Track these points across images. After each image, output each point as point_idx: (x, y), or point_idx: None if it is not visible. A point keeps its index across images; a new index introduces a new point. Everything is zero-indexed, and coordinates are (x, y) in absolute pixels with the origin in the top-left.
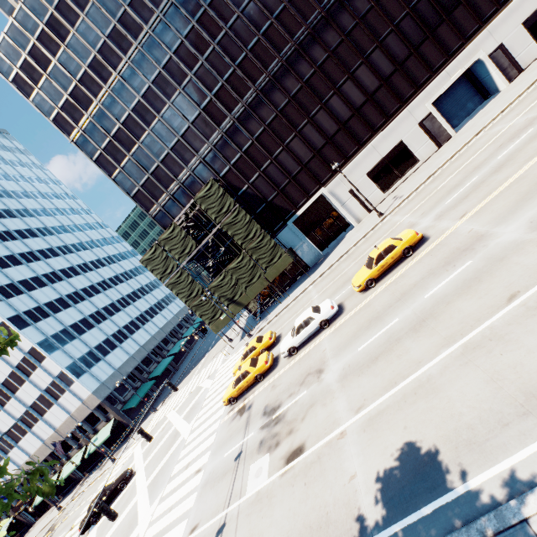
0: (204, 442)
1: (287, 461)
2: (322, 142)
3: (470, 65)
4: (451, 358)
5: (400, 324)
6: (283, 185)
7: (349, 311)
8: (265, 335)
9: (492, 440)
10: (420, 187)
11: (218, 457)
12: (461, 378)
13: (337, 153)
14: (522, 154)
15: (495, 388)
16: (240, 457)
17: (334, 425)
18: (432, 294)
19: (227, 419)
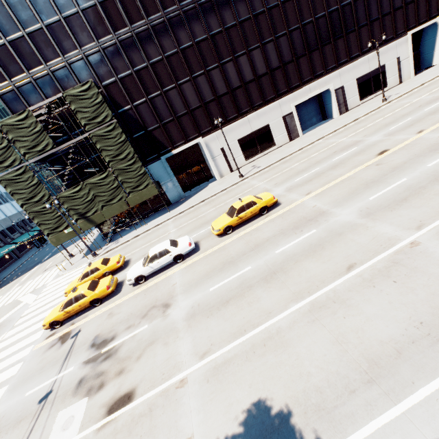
0: (2, 373)
1: (109, 410)
2: (211, 97)
3: (324, 90)
4: (300, 314)
5: (253, 272)
6: (166, 120)
7: (204, 251)
8: (113, 258)
9: (341, 408)
10: (275, 164)
11: (16, 396)
12: (309, 336)
13: (220, 112)
14: (350, 162)
15: (341, 351)
16: (47, 399)
17: (174, 370)
18: (283, 250)
19: (43, 346)
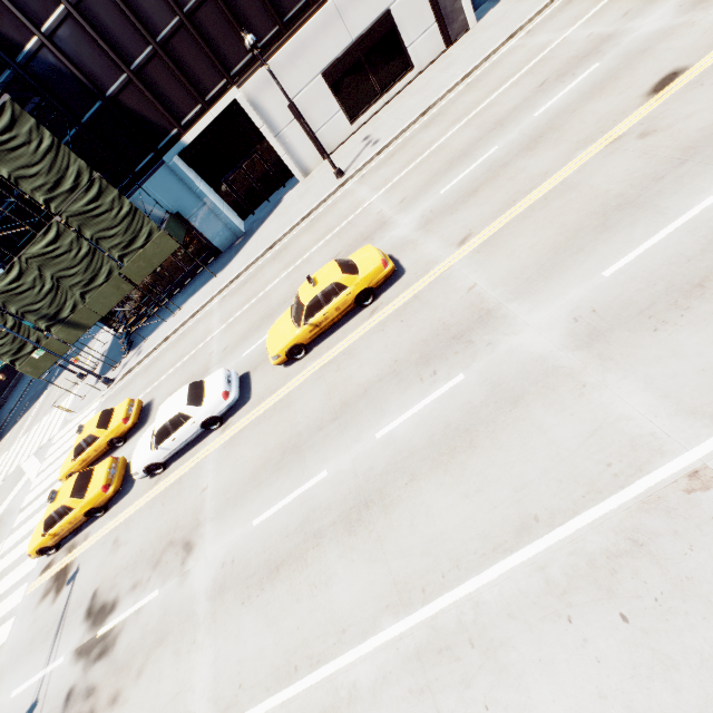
0: None
1: None
2: None
3: None
4: (398, 658)
5: (328, 491)
6: (139, 58)
7: (257, 403)
8: (118, 409)
9: None
10: (408, 131)
11: (2, 694)
12: None
13: (263, 2)
14: (576, 123)
15: None
16: None
17: None
18: (390, 434)
19: (37, 591)
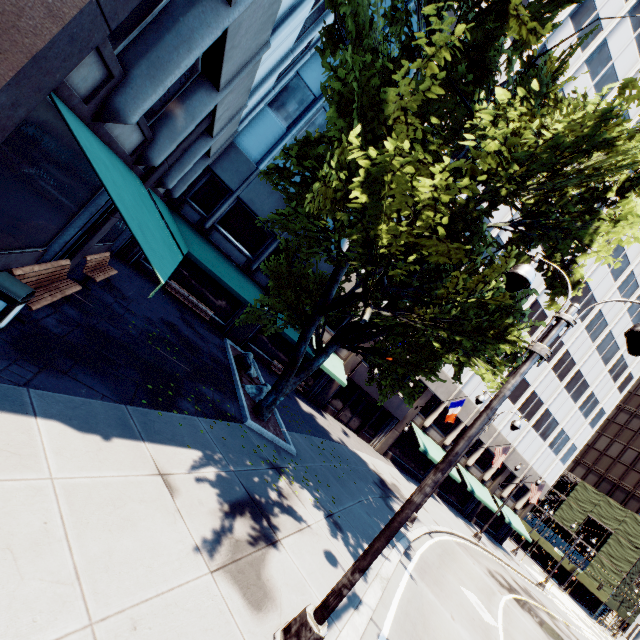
0: None
1: None
2: None
3: None
4: None
5: None
6: None
7: None
8: None
9: None
10: None
11: None
12: None
13: None
14: None
15: None
16: None
17: None
18: None
19: None
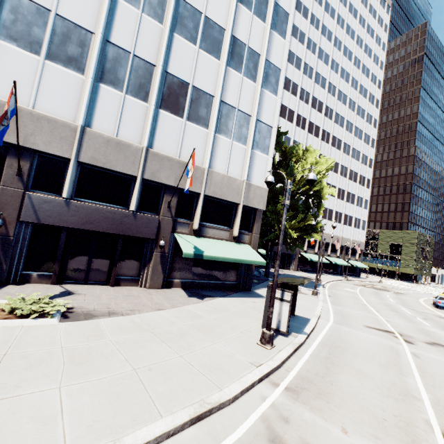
0: None
1: None
2: None
3: None
4: None
5: None
6: None
7: None
8: None
9: None
10: None
11: None
12: None
13: None
14: None
15: None
16: None
17: None
18: None
19: None
